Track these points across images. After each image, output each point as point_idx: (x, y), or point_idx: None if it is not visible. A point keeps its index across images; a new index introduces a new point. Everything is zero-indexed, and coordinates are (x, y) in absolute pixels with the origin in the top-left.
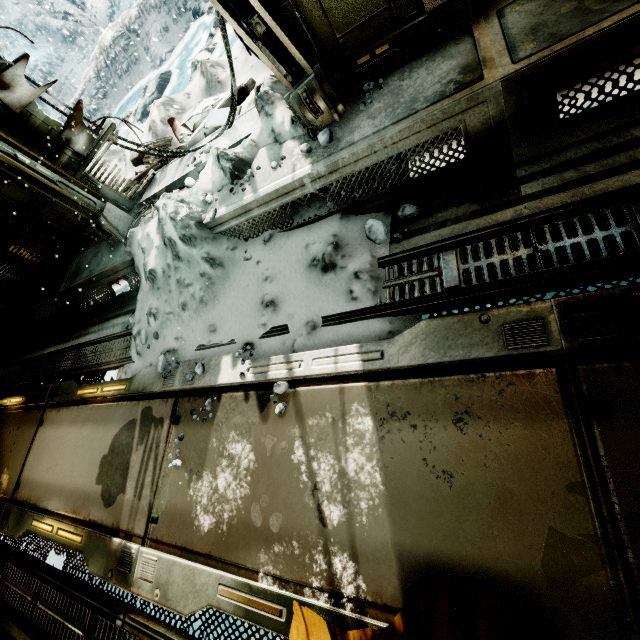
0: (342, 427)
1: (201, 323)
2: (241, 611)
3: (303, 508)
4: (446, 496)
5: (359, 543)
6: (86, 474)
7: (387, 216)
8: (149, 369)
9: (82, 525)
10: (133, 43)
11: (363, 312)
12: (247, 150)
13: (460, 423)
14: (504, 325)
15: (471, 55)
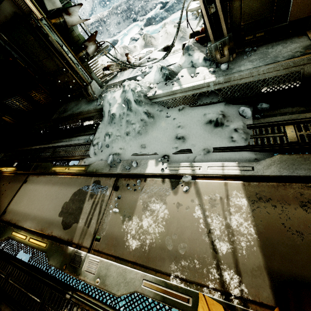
0: (227, 202)
1: (136, 143)
2: (159, 297)
3: (201, 242)
4: (299, 244)
5: (241, 265)
6: (52, 210)
7: (250, 107)
8: (101, 161)
9: (46, 238)
10: (101, 25)
11: (239, 147)
12: (176, 68)
13: (305, 207)
14: None
15: (308, 43)
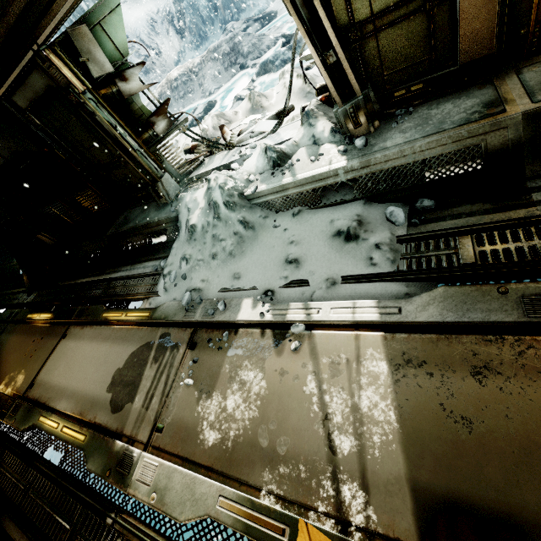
0: (356, 367)
1: (227, 271)
2: (240, 525)
3: (312, 435)
4: (465, 440)
5: (370, 474)
6: (98, 382)
7: (405, 206)
8: (173, 302)
9: (87, 426)
10: (192, 80)
11: (381, 275)
12: (289, 147)
13: (479, 376)
14: (523, 297)
15: (493, 96)
